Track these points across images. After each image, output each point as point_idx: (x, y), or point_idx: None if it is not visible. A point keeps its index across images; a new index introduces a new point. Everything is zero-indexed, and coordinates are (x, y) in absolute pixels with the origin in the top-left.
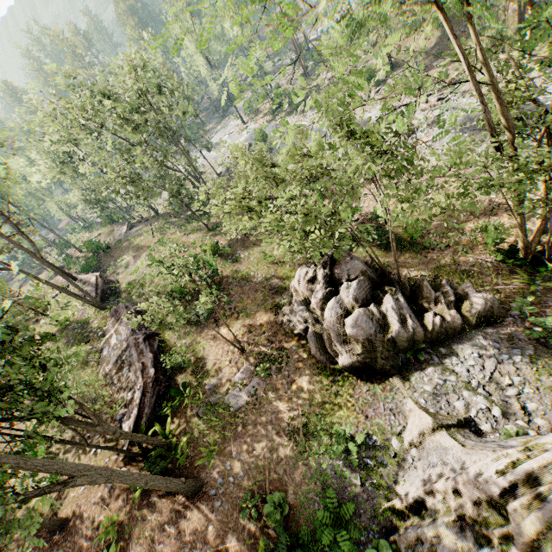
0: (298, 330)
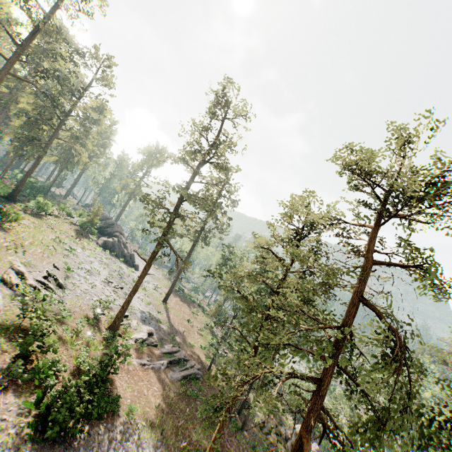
0: (286, 435)
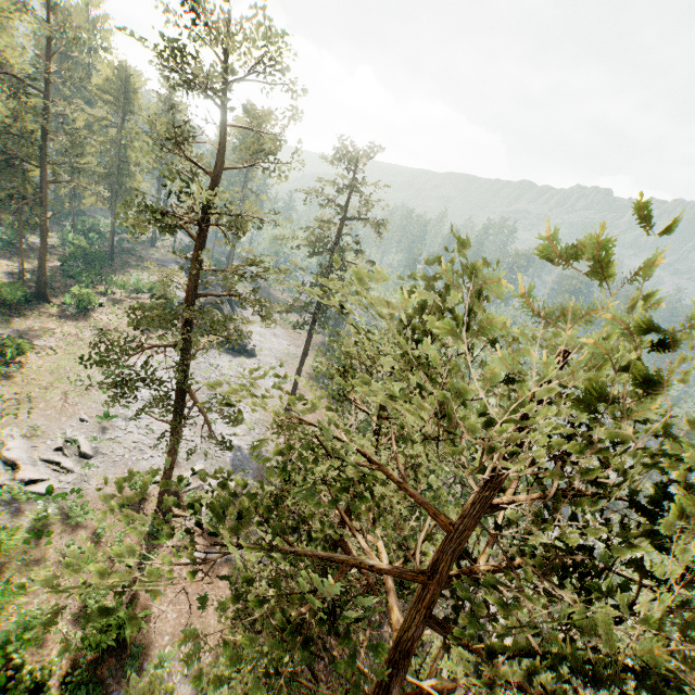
0: None
